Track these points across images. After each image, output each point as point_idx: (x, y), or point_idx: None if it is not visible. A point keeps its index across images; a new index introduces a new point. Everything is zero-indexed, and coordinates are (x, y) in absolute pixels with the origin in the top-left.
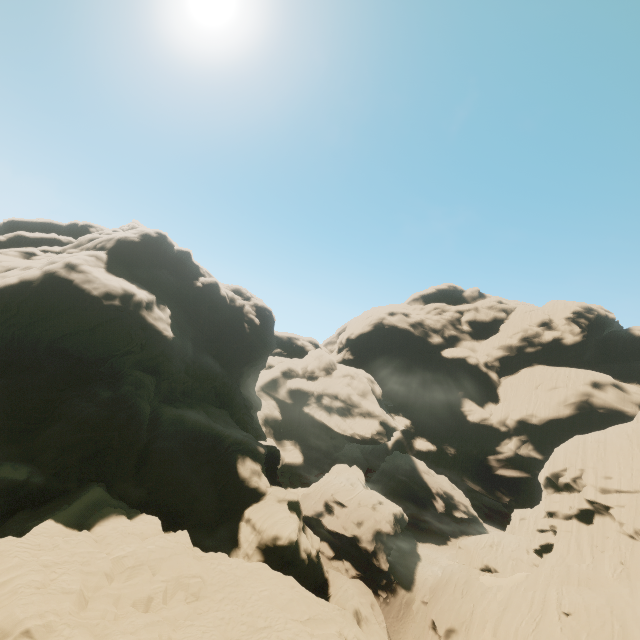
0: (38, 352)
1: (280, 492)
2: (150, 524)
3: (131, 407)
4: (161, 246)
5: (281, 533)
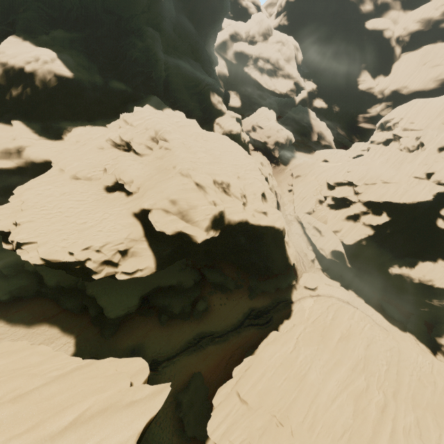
0: (97, 9)
1: (232, 113)
2: (181, 114)
3: (155, 54)
4: None
5: (233, 129)
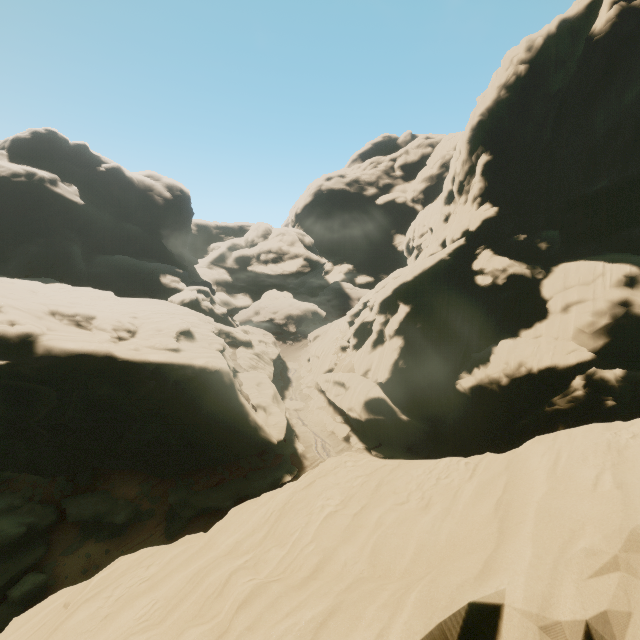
0: None
1: (192, 287)
2: (85, 288)
3: (63, 246)
4: (55, 141)
5: (186, 298)
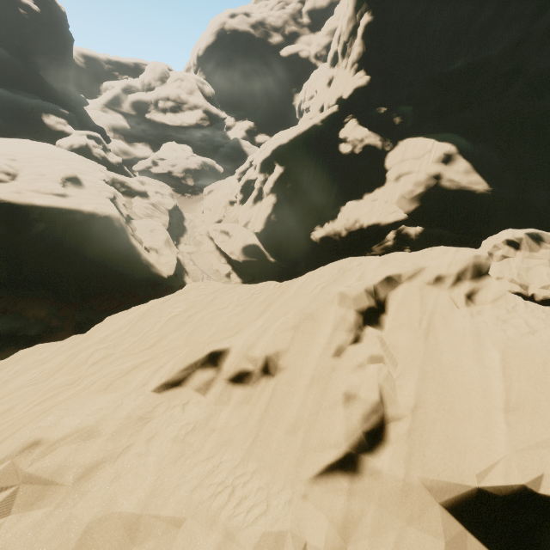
0: None
1: (81, 131)
2: None
3: None
4: None
5: (74, 143)
